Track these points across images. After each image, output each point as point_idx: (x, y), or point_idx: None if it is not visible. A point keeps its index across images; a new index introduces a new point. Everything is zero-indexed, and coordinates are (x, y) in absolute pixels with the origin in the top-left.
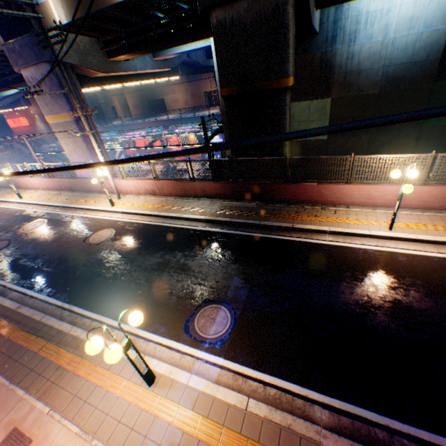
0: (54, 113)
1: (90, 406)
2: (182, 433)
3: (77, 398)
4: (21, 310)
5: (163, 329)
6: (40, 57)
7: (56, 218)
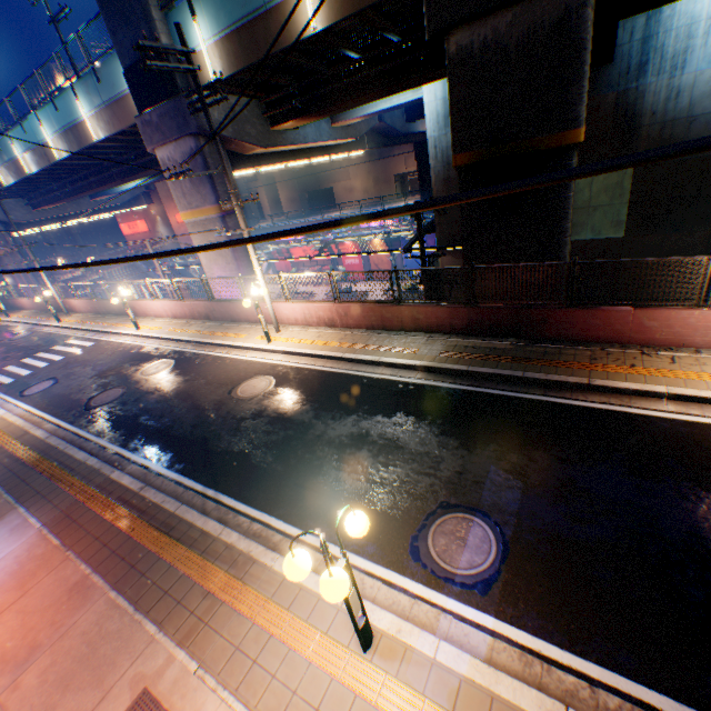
0: (192, 208)
1: (264, 672)
2: None
3: (239, 654)
4: (145, 493)
5: (372, 549)
6: (182, 129)
7: (187, 358)
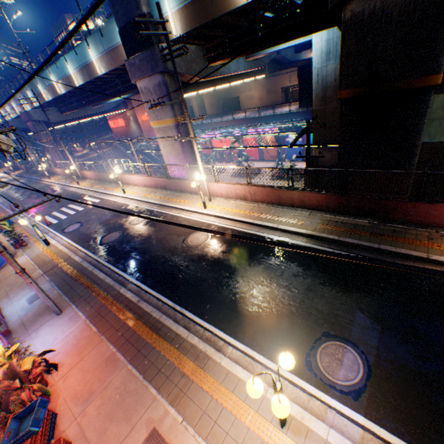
0: (158, 119)
1: (221, 429)
2: None
3: (206, 416)
4: (140, 304)
5: None
6: (154, 69)
7: (155, 215)
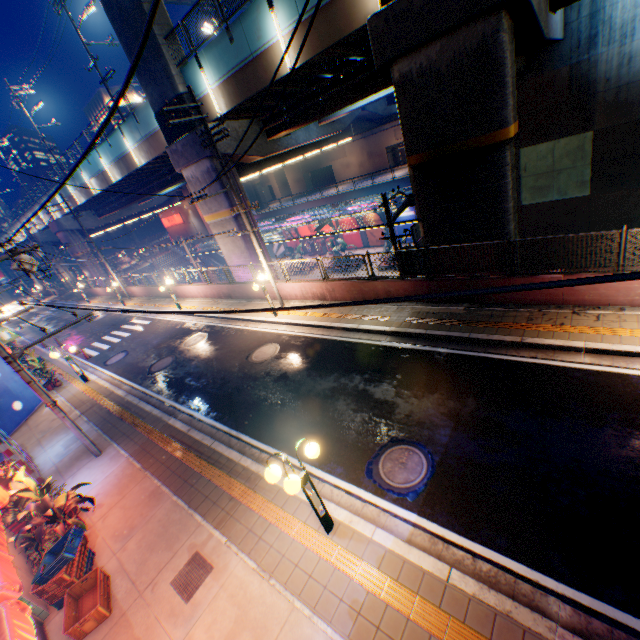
0: (212, 212)
1: (265, 544)
2: (367, 592)
3: (251, 533)
4: (191, 433)
5: (340, 470)
6: (200, 154)
7: (216, 331)
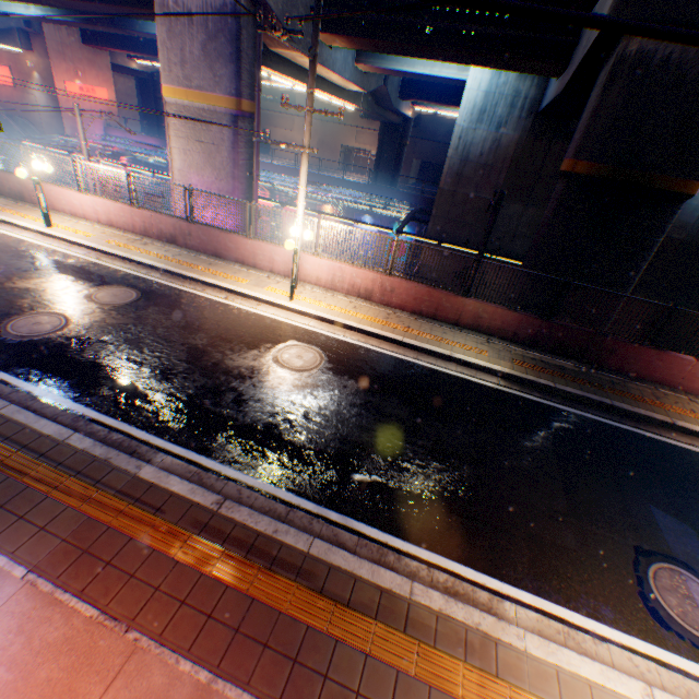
0: (189, 85)
1: None
2: None
3: None
4: (231, 513)
5: (609, 612)
6: None
7: (162, 292)
